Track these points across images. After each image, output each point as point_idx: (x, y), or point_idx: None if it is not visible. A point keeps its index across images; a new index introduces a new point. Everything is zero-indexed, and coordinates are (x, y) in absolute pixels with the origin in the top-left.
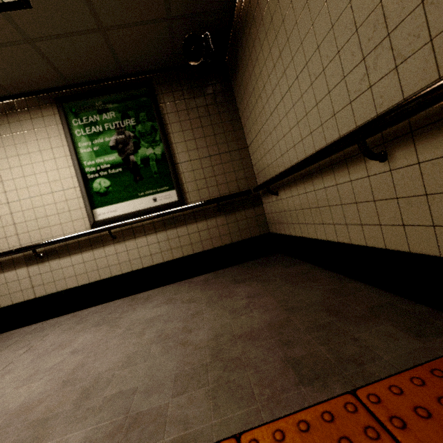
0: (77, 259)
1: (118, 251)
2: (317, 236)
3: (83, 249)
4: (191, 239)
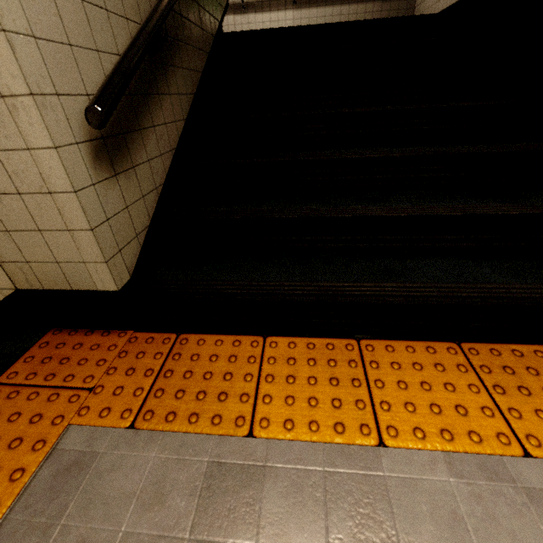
0: (266, 18)
1: (294, 17)
2: (442, 8)
3: (272, 9)
4: (349, 20)
